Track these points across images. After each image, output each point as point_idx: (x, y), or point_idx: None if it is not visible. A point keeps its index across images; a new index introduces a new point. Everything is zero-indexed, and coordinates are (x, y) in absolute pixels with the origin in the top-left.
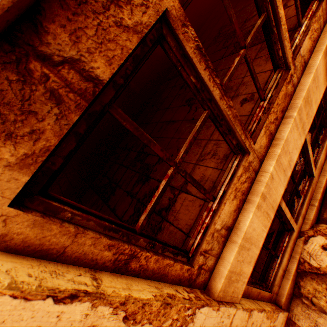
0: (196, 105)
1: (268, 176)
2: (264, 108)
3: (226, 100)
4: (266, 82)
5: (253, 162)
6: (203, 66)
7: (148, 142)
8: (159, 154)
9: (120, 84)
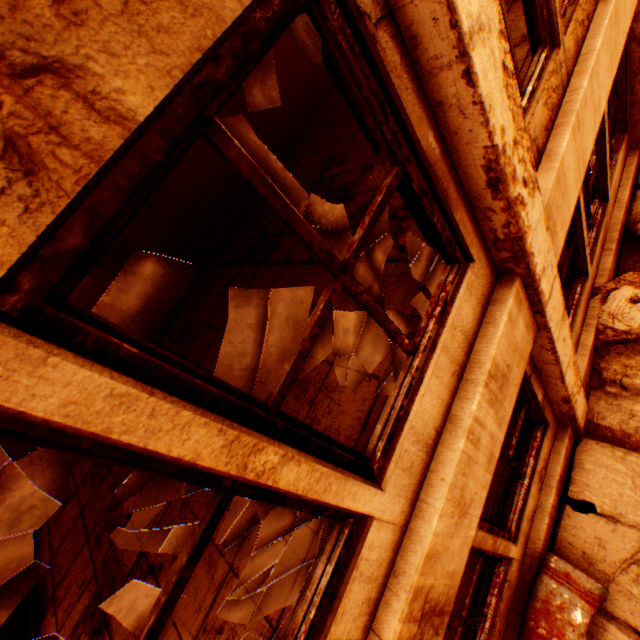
0: None
1: (582, 92)
2: None
3: None
4: None
5: (561, 70)
6: None
7: None
8: None
9: None
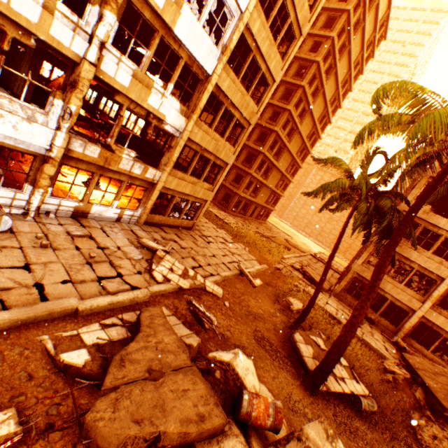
0: None
1: None
2: None
3: None
4: None
5: None
6: None
7: None
8: None
9: None
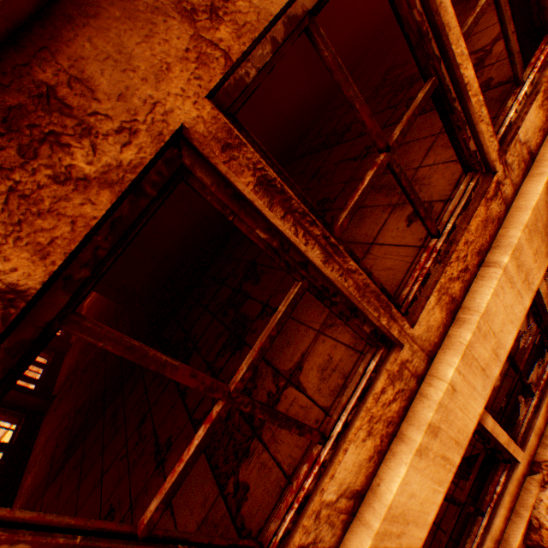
0: (333, 213)
1: (443, 388)
2: (438, 251)
3: (339, 261)
4: (457, 181)
5: (412, 360)
6: (278, 211)
7: (160, 366)
8: (188, 383)
9: (83, 277)
